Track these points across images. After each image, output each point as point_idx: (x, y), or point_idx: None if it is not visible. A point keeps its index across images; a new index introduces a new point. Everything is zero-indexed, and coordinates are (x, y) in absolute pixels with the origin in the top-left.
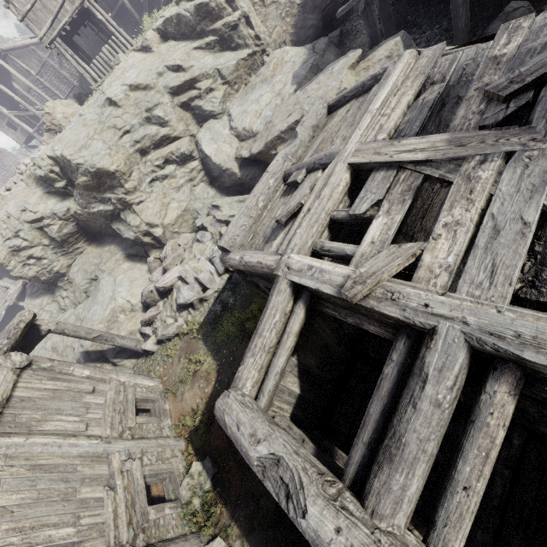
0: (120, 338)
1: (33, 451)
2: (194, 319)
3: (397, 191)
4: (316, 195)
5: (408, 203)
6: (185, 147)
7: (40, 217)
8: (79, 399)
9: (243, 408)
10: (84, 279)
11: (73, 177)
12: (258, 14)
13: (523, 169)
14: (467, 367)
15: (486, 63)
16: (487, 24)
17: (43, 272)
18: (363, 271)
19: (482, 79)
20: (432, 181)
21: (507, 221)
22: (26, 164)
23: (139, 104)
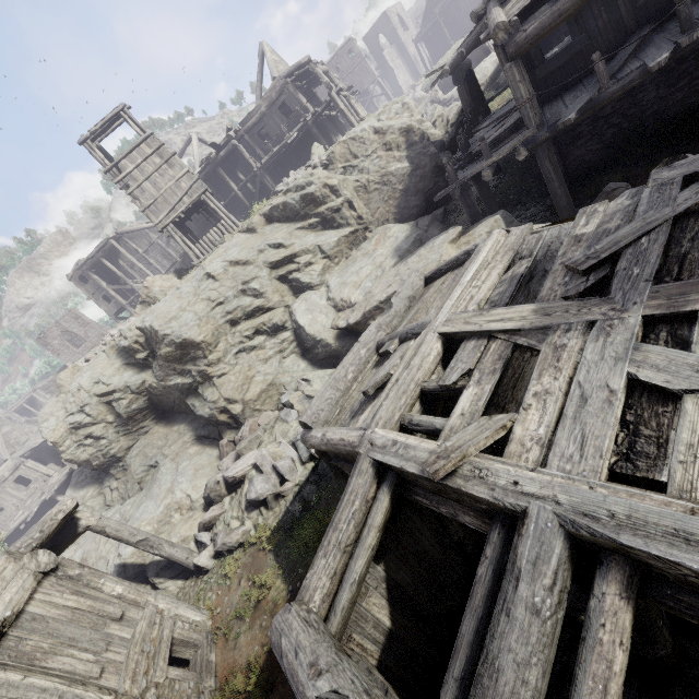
0: (169, 545)
1: (27, 698)
2: (266, 522)
3: (487, 360)
4: (405, 364)
5: (499, 372)
6: (278, 317)
7: (112, 390)
8: (102, 627)
9: (305, 627)
10: (142, 465)
11: (157, 348)
12: (361, 199)
13: (605, 337)
14: (568, 561)
15: (569, 241)
16: (591, 201)
17: (97, 454)
18: (449, 445)
19: (565, 254)
20: (522, 350)
21: (593, 389)
22: (113, 335)
23: (237, 278)
